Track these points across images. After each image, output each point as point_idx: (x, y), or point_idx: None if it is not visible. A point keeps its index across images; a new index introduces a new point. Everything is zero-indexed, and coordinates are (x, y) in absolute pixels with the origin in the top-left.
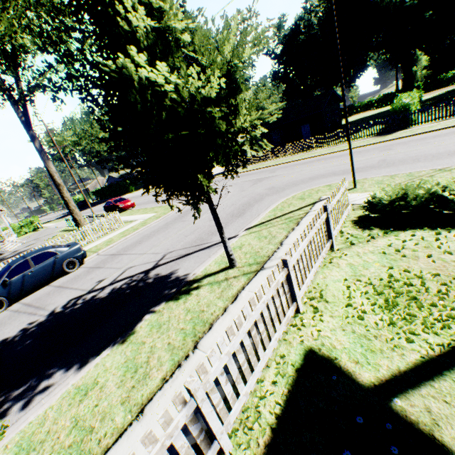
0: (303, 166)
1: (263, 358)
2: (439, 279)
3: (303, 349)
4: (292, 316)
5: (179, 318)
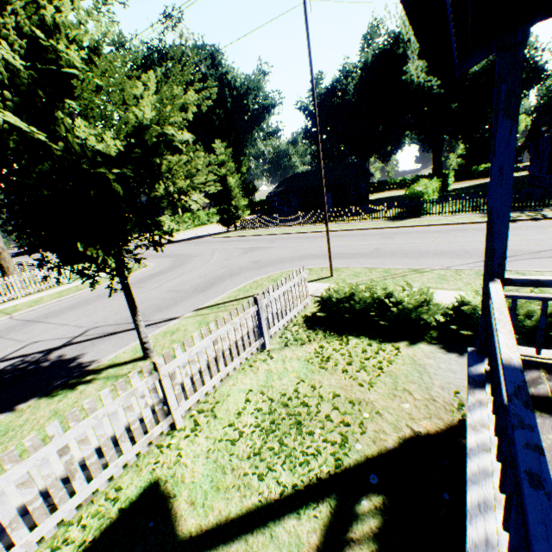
0: (303, 241)
1: (81, 492)
2: (338, 401)
3: (149, 480)
4: (164, 432)
5: (38, 422)
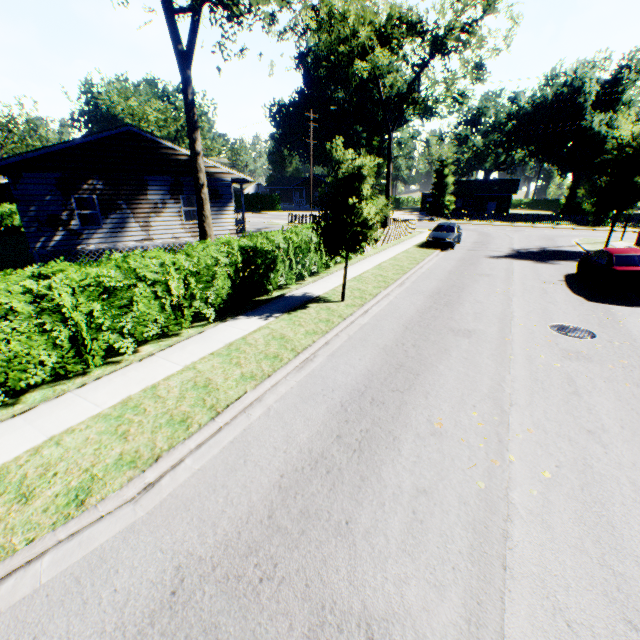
0: (544, 230)
1: None
2: None
3: None
4: None
5: None
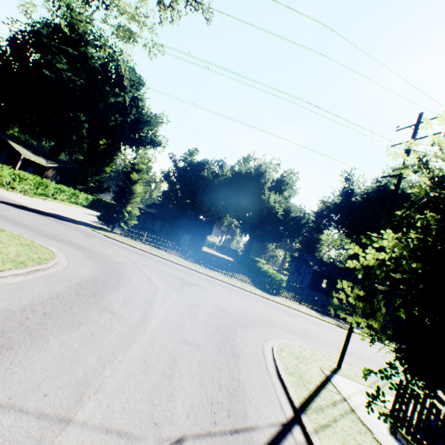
0: (224, 289)
1: None
2: None
3: None
4: None
5: None
